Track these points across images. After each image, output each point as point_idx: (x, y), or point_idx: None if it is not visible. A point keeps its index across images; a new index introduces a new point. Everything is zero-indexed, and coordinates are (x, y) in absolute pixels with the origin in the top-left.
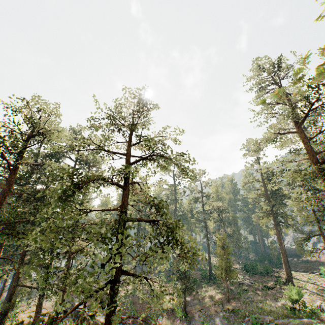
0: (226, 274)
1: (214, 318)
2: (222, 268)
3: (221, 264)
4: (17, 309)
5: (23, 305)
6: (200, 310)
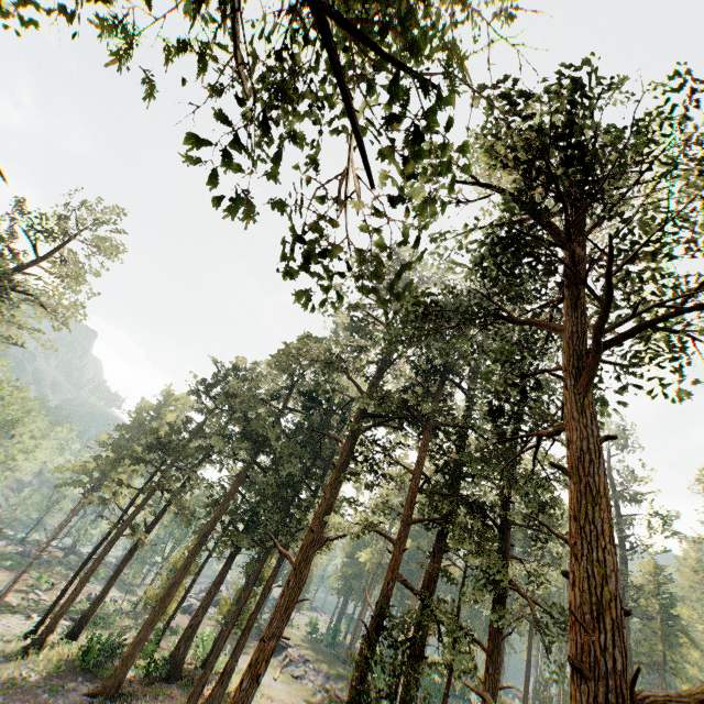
0: None
1: None
2: None
3: None
4: (218, 666)
5: (221, 665)
6: None
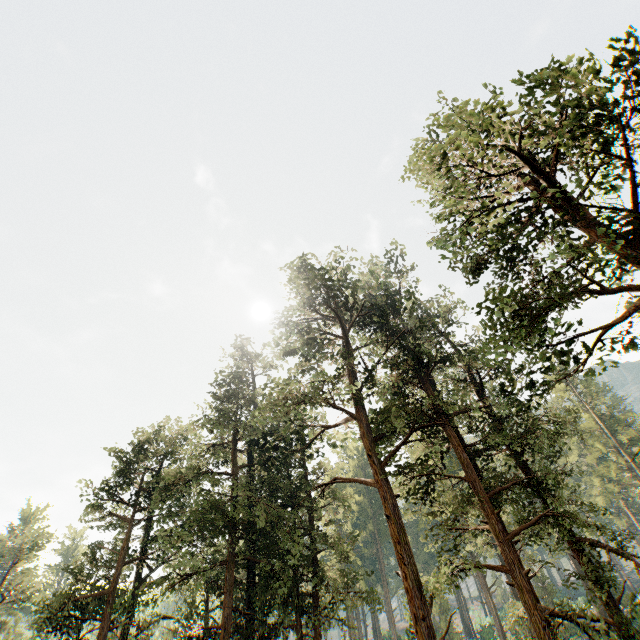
0: None
1: None
2: None
3: None
4: None
5: None
6: None
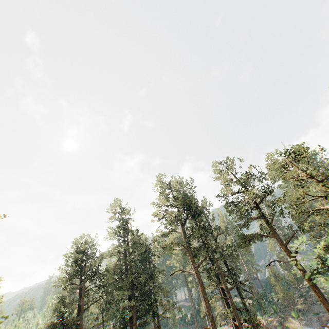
0: (296, 281)
1: (314, 309)
2: (291, 278)
3: (290, 275)
4: None
5: None
6: (299, 311)
